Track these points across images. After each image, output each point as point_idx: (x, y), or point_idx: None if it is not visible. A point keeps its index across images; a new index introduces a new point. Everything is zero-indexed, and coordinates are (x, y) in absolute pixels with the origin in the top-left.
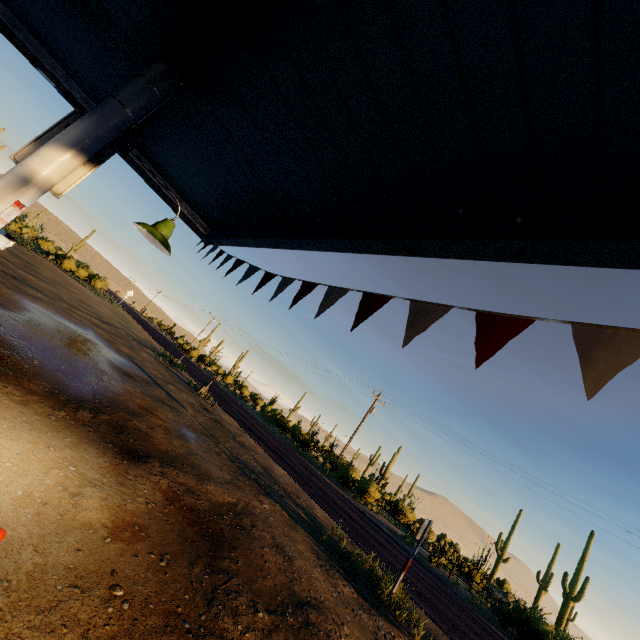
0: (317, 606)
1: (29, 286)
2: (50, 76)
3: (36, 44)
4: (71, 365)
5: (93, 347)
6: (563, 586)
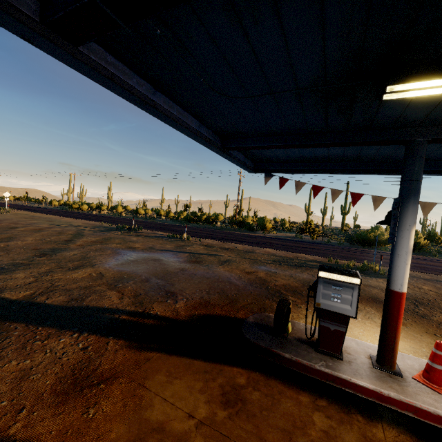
0: None
1: (55, 252)
2: (195, 132)
3: (181, 111)
4: (219, 282)
5: (162, 261)
6: (341, 211)
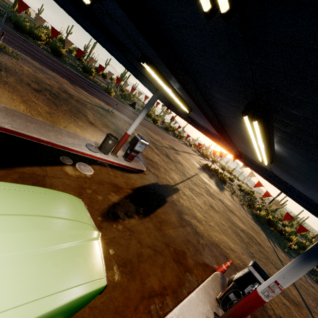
0: None
1: None
2: None
3: None
4: None
5: None
6: None
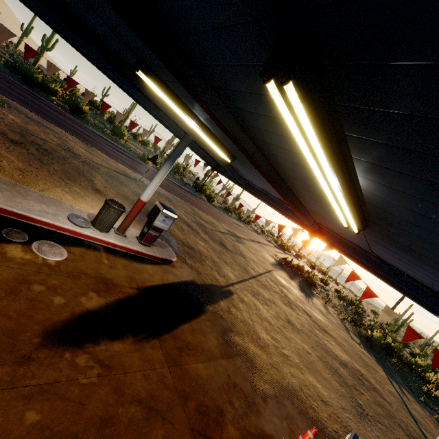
0: None
1: None
2: None
3: None
4: None
5: None
6: (42, 42)
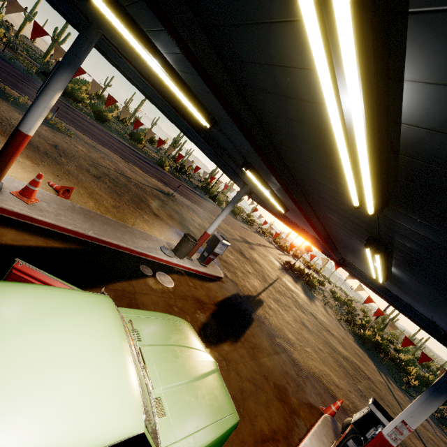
0: (56, 144)
1: None
2: None
3: None
4: None
5: None
6: (54, 35)
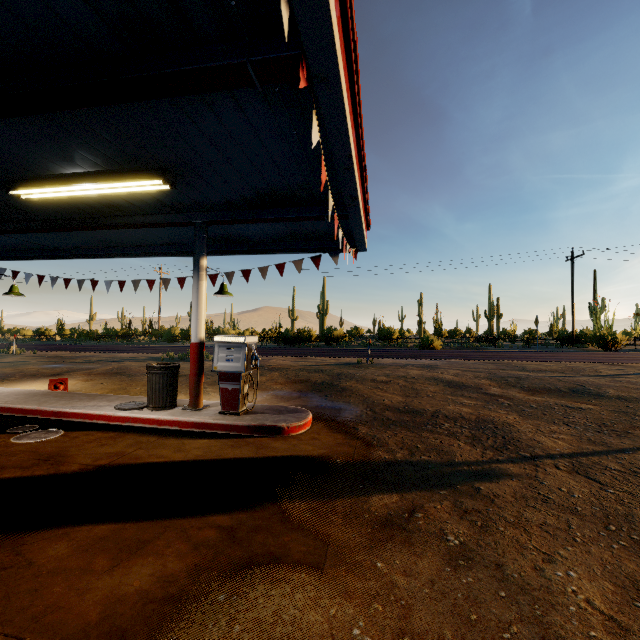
0: None
1: None
2: None
3: None
4: None
5: None
6: (319, 312)
